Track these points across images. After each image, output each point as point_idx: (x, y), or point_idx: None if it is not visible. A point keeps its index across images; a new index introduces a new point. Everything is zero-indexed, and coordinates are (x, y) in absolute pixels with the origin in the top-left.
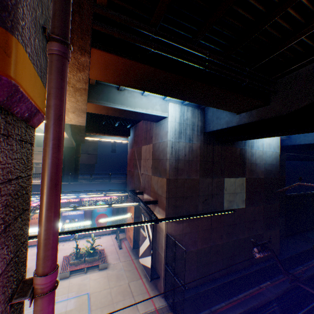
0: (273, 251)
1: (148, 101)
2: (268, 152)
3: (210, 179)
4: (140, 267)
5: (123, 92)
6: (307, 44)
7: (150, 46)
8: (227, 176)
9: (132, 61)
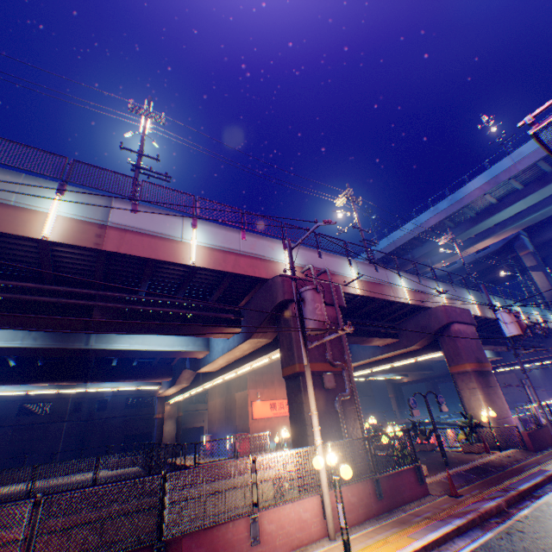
0: None
1: None
2: None
3: None
4: None
5: None
6: None
7: None
8: None
9: None
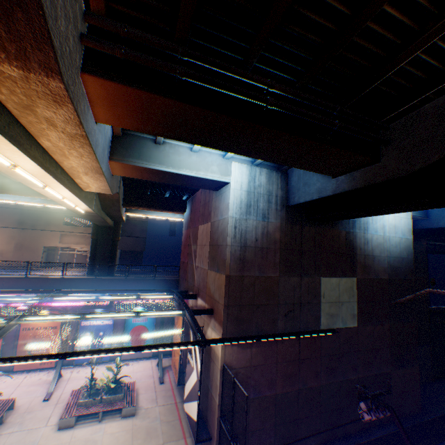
0: (394, 411)
1: (201, 160)
2: (392, 239)
3: (297, 278)
4: (185, 417)
5: (164, 146)
6: (429, 64)
7: (174, 71)
8: (325, 275)
9: (148, 93)
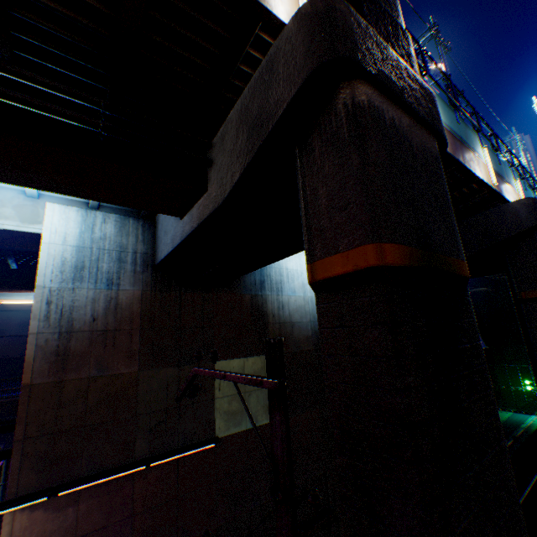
0: None
1: None
2: None
3: (173, 368)
4: None
5: None
6: (196, 43)
7: None
8: (223, 357)
9: None
